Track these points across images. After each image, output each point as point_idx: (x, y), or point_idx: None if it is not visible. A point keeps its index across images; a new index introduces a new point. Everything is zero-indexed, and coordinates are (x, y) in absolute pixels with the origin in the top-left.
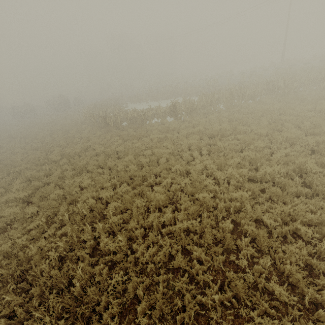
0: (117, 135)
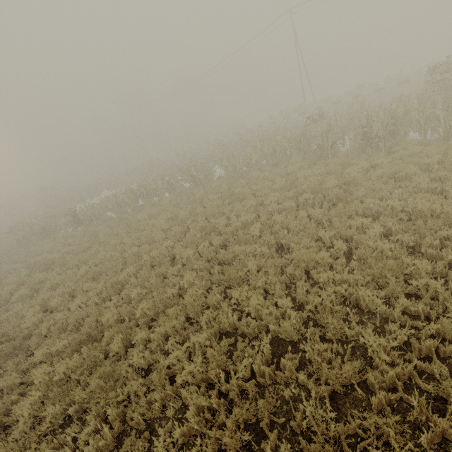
0: (5, 258)
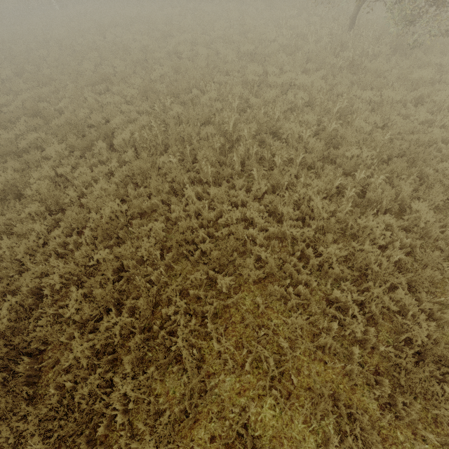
0: None
